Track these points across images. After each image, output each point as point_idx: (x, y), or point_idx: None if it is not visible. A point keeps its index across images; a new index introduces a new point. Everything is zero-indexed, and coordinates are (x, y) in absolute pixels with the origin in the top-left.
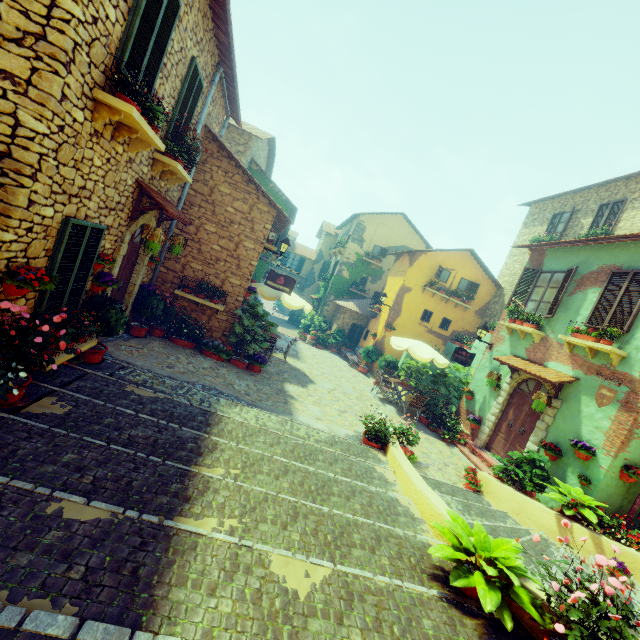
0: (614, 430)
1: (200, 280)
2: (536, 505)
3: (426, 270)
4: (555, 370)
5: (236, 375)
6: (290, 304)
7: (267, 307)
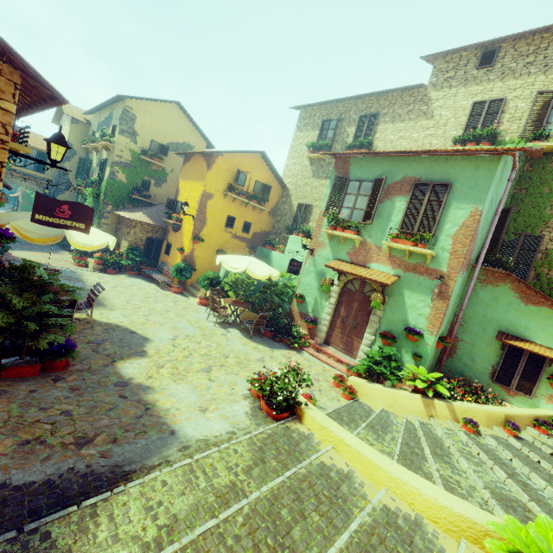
0: (434, 315)
1: None
2: (406, 395)
3: (225, 173)
4: (378, 270)
5: (31, 403)
6: (85, 243)
7: None
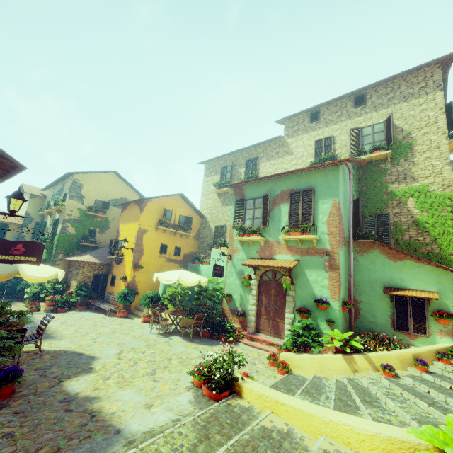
0: (332, 284)
1: None
2: (330, 357)
3: (155, 213)
4: (282, 259)
5: None
6: (36, 276)
7: None
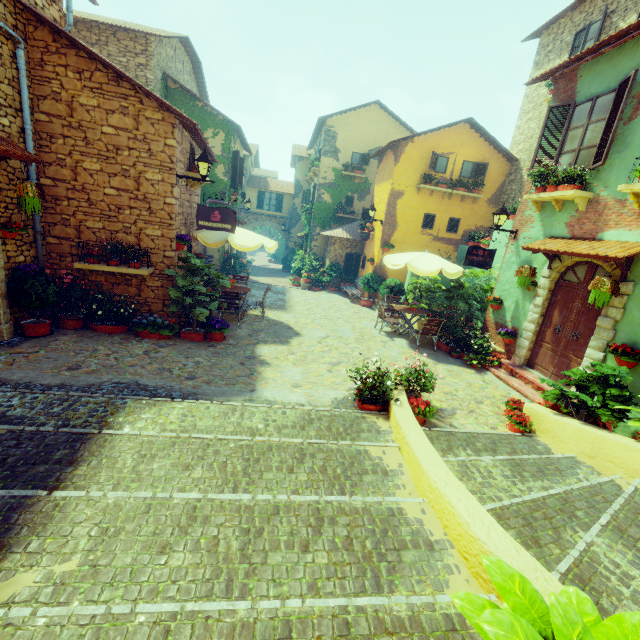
0: None
1: (107, 242)
2: (621, 443)
3: (417, 163)
4: (617, 241)
5: (183, 353)
6: (243, 246)
7: (262, 261)
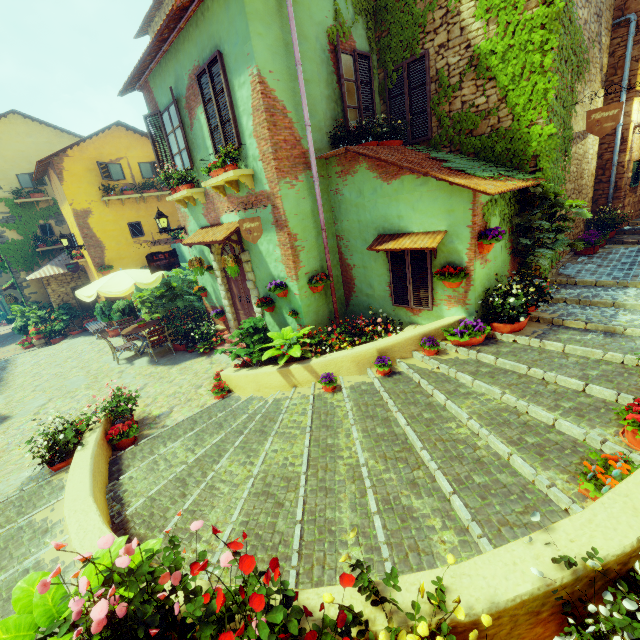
0: (284, 254)
1: None
2: (263, 373)
3: (87, 176)
4: (228, 223)
5: None
6: None
7: None
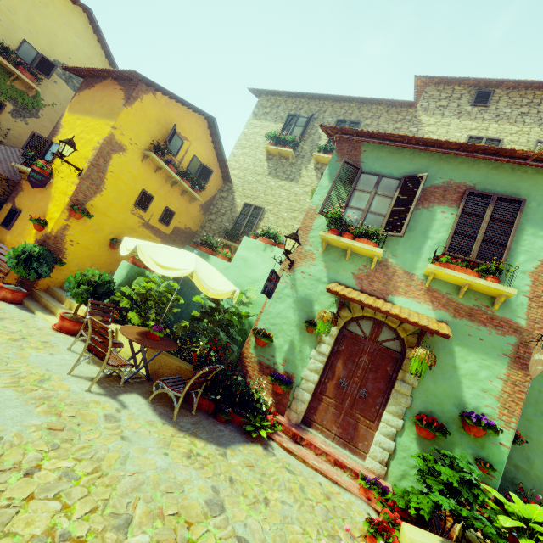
0: (509, 393)
1: None
2: None
3: (152, 124)
4: (409, 309)
5: None
6: None
7: None
